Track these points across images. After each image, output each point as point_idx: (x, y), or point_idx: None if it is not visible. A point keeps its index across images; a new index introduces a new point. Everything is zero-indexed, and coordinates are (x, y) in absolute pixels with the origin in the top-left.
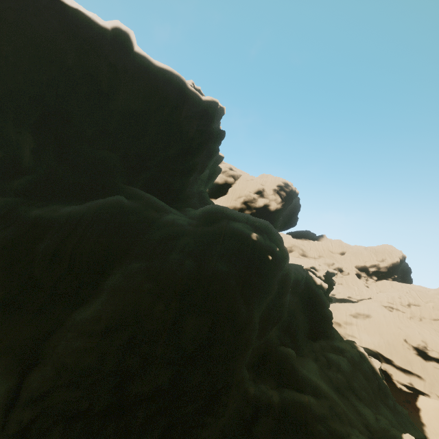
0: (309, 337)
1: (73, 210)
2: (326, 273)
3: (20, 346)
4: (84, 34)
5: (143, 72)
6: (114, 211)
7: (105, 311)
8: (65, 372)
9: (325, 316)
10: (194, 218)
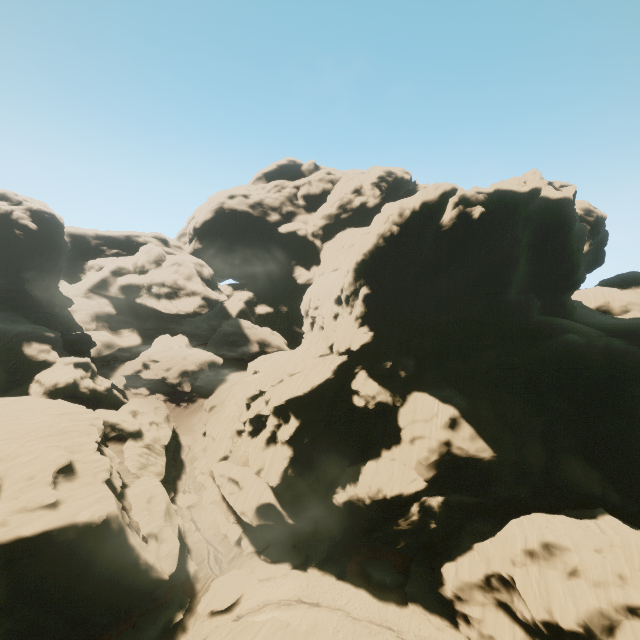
0: None
1: (546, 354)
2: None
3: (577, 447)
4: (511, 206)
5: (540, 210)
6: (580, 350)
7: (638, 424)
8: (639, 459)
9: None
10: (622, 336)
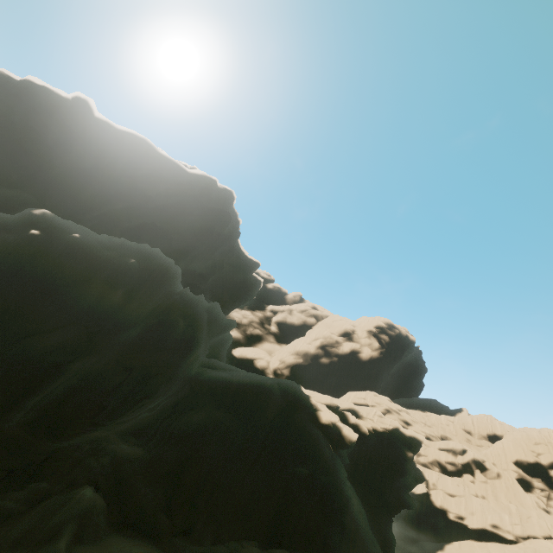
0: (269, 542)
1: None
2: (393, 434)
3: None
4: (44, 102)
5: (102, 135)
6: None
7: None
8: None
9: (326, 498)
10: None
